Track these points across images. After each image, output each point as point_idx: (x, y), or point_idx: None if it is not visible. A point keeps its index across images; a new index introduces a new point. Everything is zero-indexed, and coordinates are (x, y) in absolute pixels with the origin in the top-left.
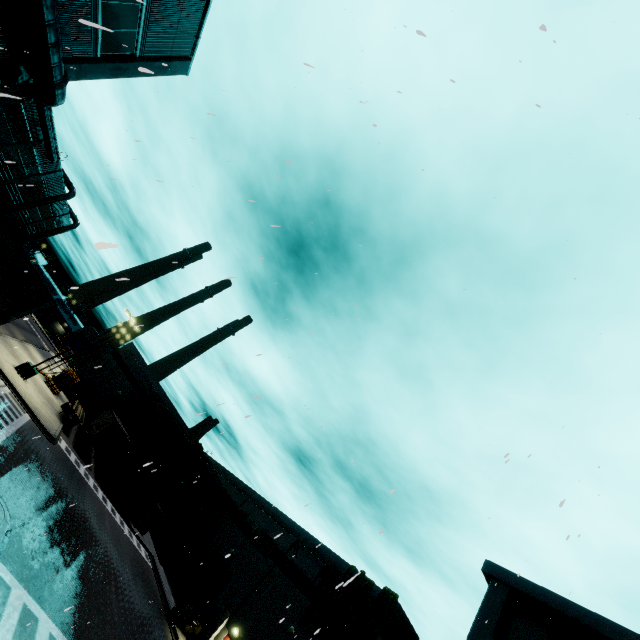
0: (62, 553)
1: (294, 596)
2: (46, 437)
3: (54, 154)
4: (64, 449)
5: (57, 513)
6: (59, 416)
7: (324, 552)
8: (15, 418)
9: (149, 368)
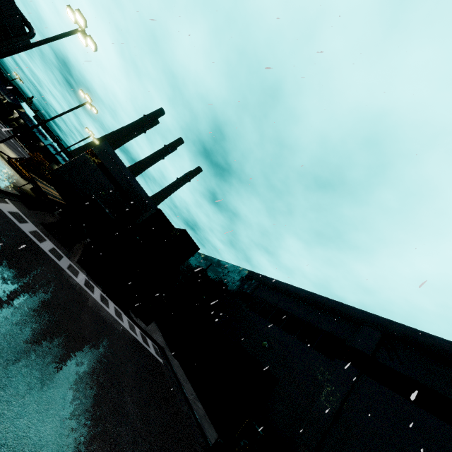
0: None
1: None
2: None
3: None
4: (6, 211)
5: None
6: (17, 188)
7: None
8: None
9: (127, 169)
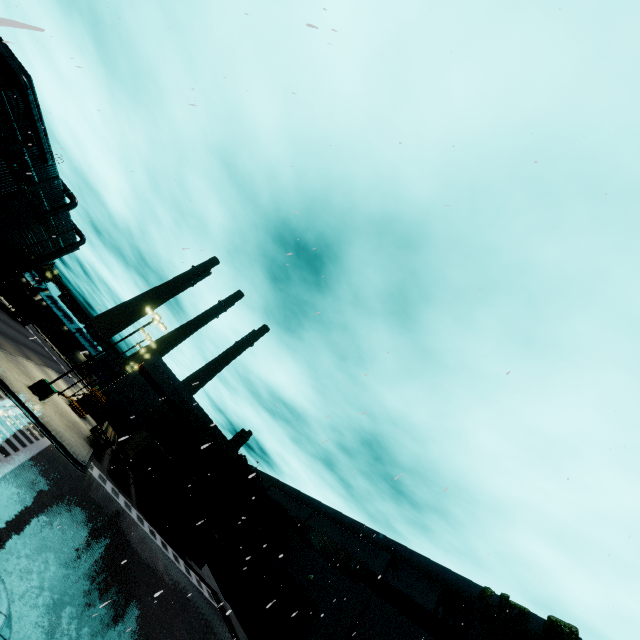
0: (107, 633)
1: (412, 635)
2: (73, 465)
3: (47, 154)
4: (97, 477)
5: (94, 566)
6: (88, 440)
7: (436, 571)
8: (28, 443)
9: (178, 380)
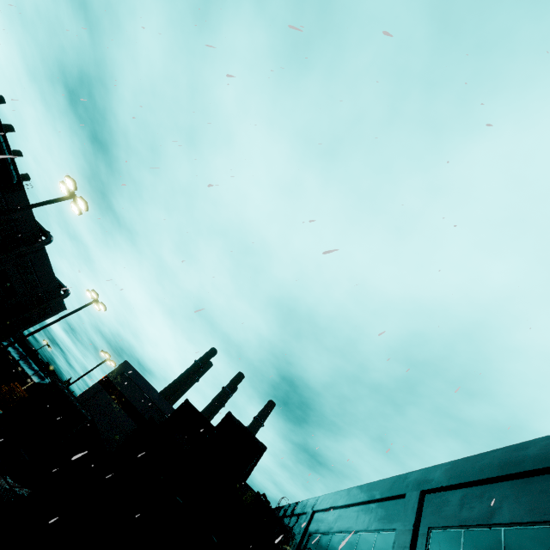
0: None
1: None
2: None
3: (10, 167)
4: None
5: None
6: None
7: None
8: None
9: (155, 390)
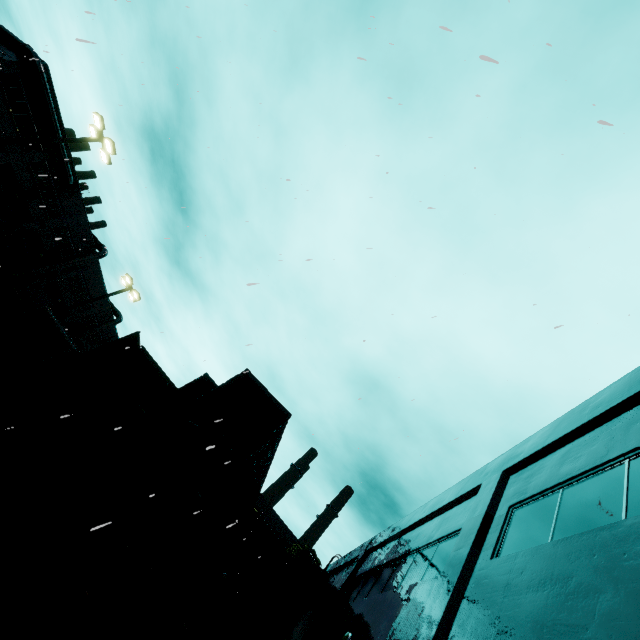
0: None
1: None
2: None
3: (67, 165)
4: None
5: None
6: None
7: None
8: None
9: None
